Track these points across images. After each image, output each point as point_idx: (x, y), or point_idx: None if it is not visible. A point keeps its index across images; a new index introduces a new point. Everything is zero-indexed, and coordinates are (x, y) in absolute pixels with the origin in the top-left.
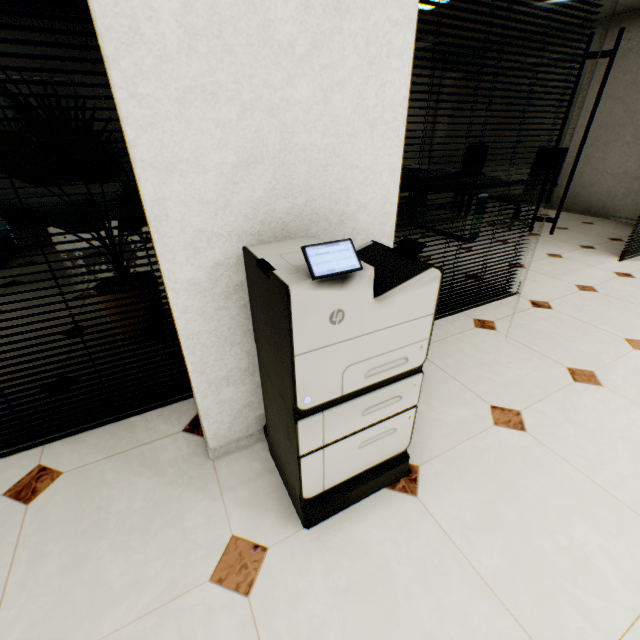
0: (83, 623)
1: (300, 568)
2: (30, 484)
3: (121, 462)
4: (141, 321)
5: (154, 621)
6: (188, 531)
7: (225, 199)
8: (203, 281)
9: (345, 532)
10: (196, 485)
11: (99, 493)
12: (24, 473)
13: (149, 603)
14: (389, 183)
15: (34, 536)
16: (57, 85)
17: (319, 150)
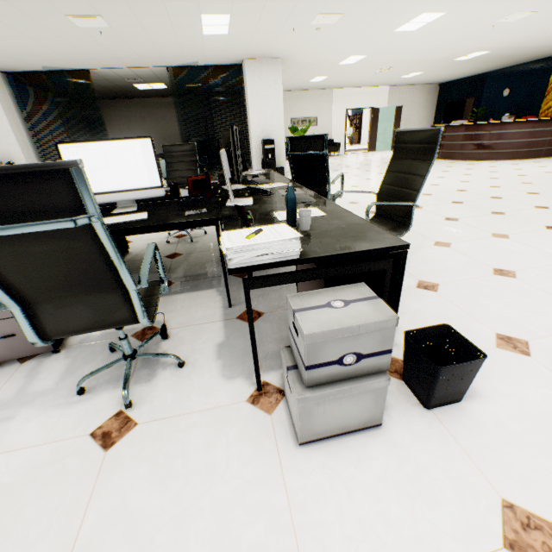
0: None
1: None
2: None
3: None
4: None
5: None
6: None
7: None
8: None
9: None
10: None
11: None
12: None
13: None
14: (20, 154)
15: None
16: None
17: (3, 149)
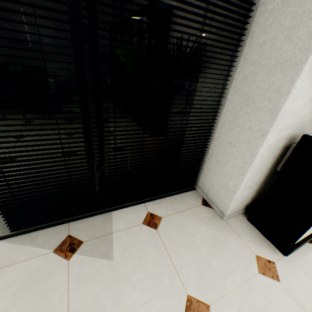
0: (218, 284)
1: (293, 272)
2: (151, 220)
3: (184, 215)
4: (193, 153)
5: (247, 287)
6: (235, 250)
7: (299, 112)
8: (272, 145)
9: (302, 259)
10: (225, 230)
11: (184, 228)
12: (144, 215)
13: (240, 279)
14: None
15: (170, 244)
16: (222, 49)
17: None
